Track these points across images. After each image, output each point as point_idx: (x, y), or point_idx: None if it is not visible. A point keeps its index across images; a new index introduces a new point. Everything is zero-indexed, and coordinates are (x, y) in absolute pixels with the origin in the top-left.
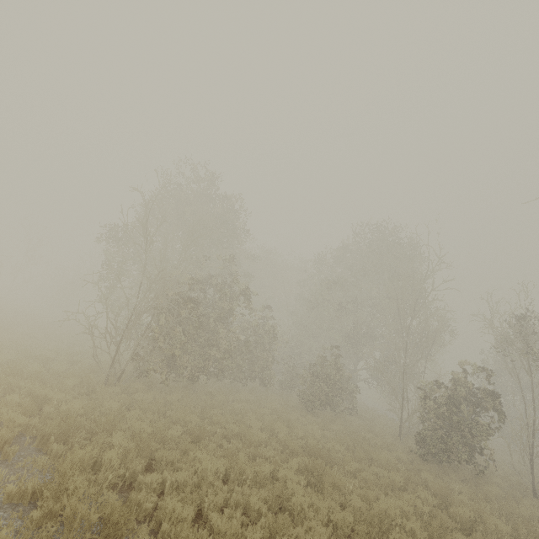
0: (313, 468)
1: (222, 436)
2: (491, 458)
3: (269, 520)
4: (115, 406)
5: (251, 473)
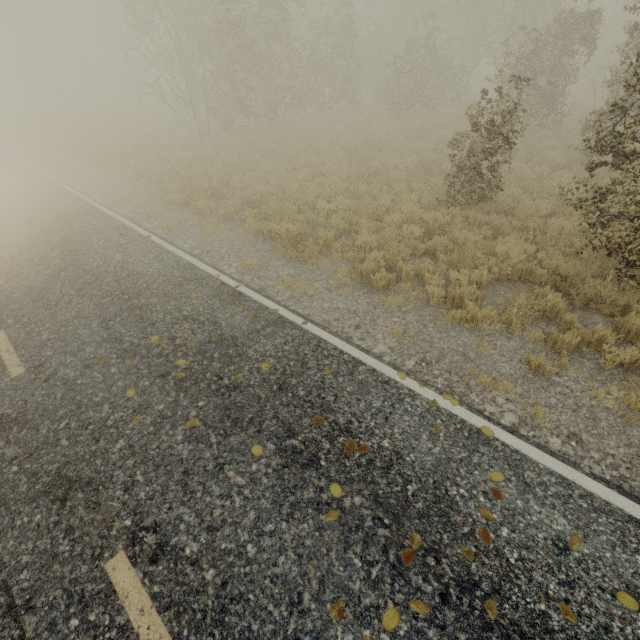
0: (354, 153)
1: (295, 153)
2: (563, 104)
3: (305, 179)
4: (210, 150)
5: (302, 164)
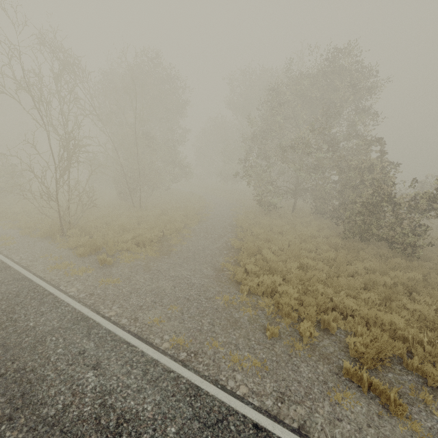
0: None
1: None
2: None
3: None
4: None
5: None
